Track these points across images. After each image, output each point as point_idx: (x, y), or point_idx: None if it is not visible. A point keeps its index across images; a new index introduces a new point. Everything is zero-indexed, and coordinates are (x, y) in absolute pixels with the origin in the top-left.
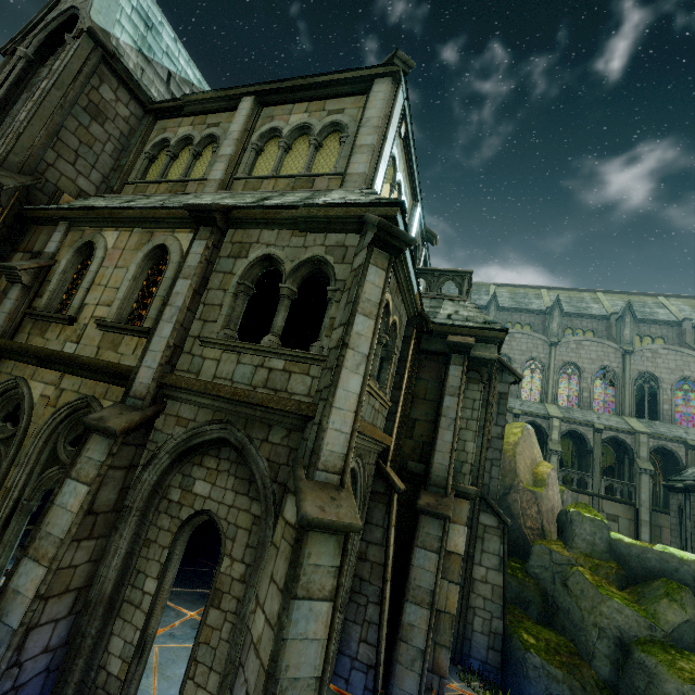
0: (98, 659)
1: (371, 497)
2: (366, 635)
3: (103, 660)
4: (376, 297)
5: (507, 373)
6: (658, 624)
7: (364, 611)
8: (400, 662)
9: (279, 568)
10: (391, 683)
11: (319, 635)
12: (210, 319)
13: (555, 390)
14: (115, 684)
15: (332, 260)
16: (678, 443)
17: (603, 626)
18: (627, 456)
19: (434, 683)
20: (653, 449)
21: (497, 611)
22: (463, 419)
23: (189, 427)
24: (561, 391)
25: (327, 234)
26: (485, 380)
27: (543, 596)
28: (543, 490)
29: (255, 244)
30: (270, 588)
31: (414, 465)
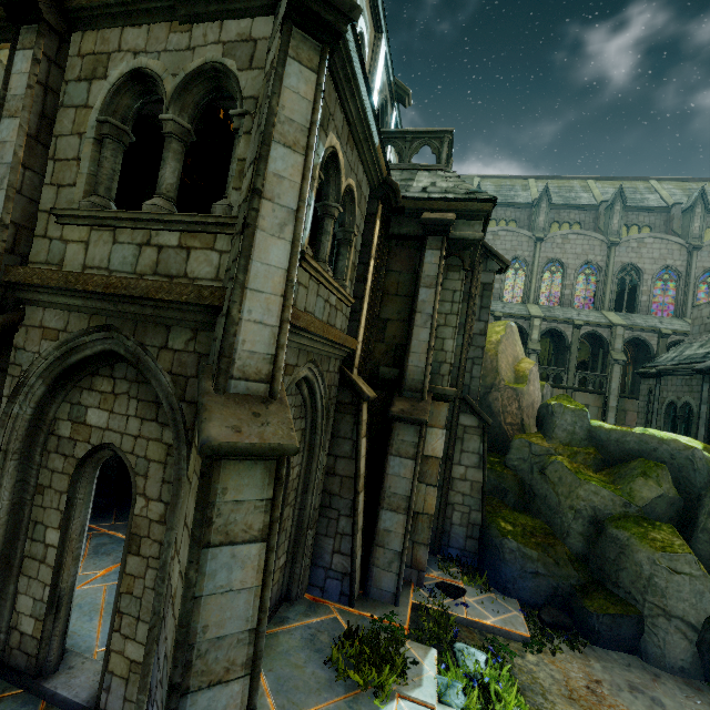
0: (5, 621)
1: (337, 409)
2: (339, 547)
3: (13, 621)
4: (302, 116)
5: (493, 259)
6: (633, 501)
7: (336, 525)
8: (377, 566)
9: (190, 509)
10: (369, 585)
11: (250, 583)
12: (65, 183)
13: (537, 289)
14: (31, 644)
15: (235, 65)
16: (651, 333)
17: (579, 508)
18: (601, 350)
19: (413, 577)
20: (627, 340)
21: (476, 505)
22: (441, 315)
23: (60, 340)
24: (543, 292)
25: (223, 22)
26: (468, 266)
27: (521, 486)
28: (524, 386)
29: (116, 54)
30: (183, 533)
31: (386, 370)
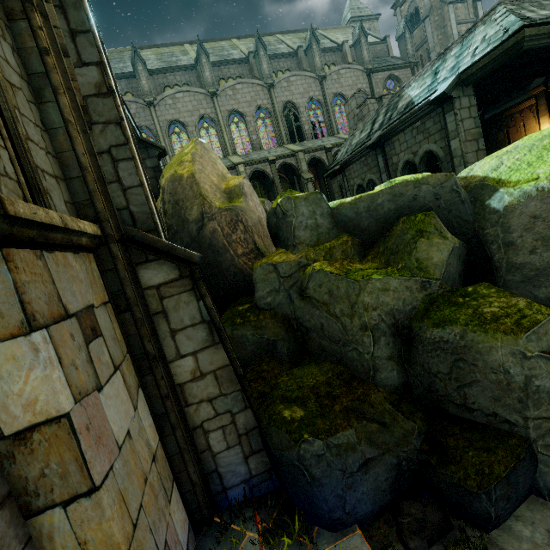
0: None
1: None
2: None
3: None
4: None
5: None
6: (430, 276)
7: None
8: None
9: None
10: None
11: None
12: None
13: (231, 142)
14: None
15: None
16: (321, 151)
17: (374, 323)
18: (295, 177)
19: None
20: (308, 162)
21: (238, 403)
22: None
23: None
24: (239, 151)
25: None
26: None
27: (286, 325)
28: (242, 202)
29: None
30: None
31: None
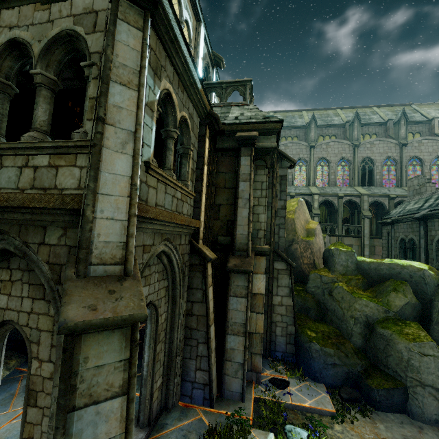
0: None
1: (190, 269)
2: (200, 365)
3: None
4: (133, 62)
5: (285, 160)
6: (390, 309)
7: (196, 350)
8: (227, 375)
9: None
10: (223, 389)
11: (114, 433)
12: None
13: (314, 177)
14: None
15: (83, 30)
16: (384, 197)
17: (357, 316)
18: (356, 210)
19: (253, 377)
20: (371, 203)
21: (290, 321)
22: (255, 198)
23: None
24: (318, 178)
25: (72, 0)
26: (269, 165)
27: (318, 304)
28: (313, 238)
29: None
30: None
31: (223, 238)
